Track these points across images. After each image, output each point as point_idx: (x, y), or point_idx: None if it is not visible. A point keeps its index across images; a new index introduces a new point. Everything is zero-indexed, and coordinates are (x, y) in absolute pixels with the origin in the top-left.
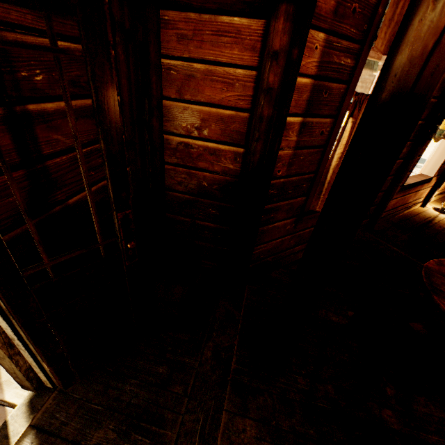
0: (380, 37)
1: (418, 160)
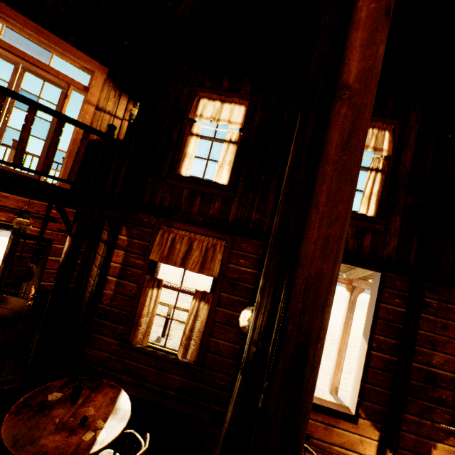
0: (153, 255)
1: None
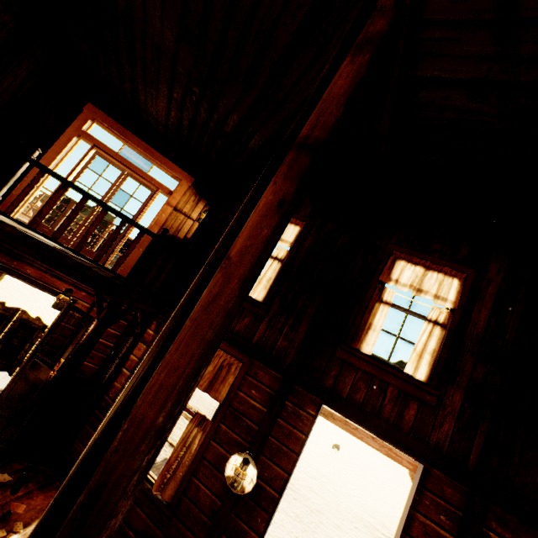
0: None
1: None
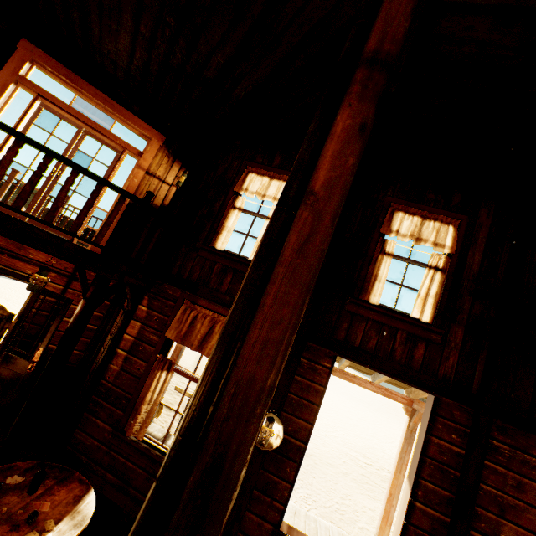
0: (170, 332)
1: (289, 489)
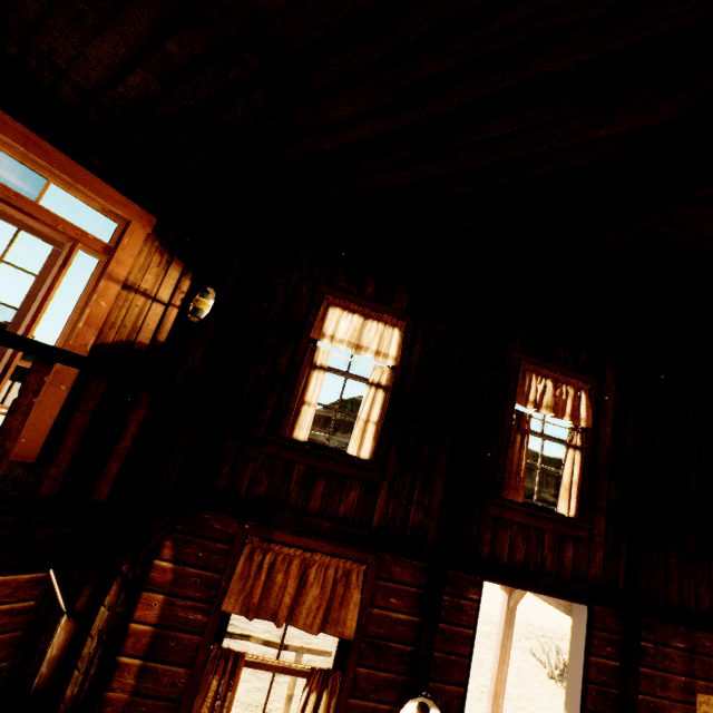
0: (230, 601)
1: None
